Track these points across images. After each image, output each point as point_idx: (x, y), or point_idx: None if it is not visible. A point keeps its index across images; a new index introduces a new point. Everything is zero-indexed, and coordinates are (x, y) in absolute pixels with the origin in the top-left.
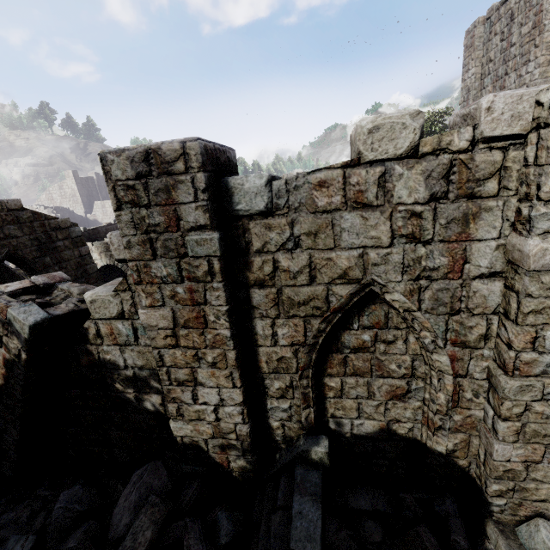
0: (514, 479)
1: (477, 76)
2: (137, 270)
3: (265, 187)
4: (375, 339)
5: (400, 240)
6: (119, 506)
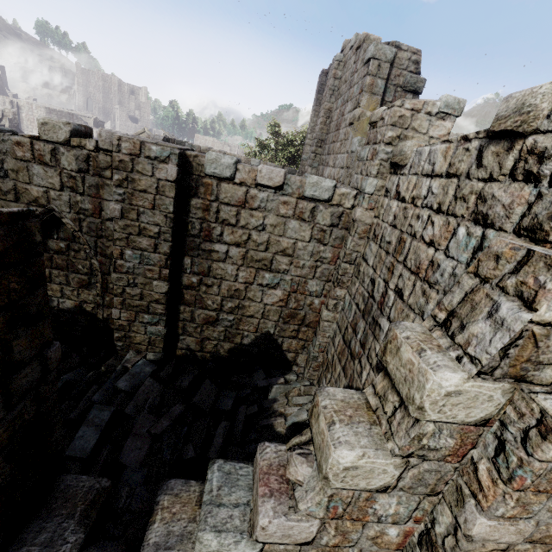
0: (124, 331)
1: (316, 113)
2: None
3: None
4: (68, 247)
5: (66, 189)
6: None
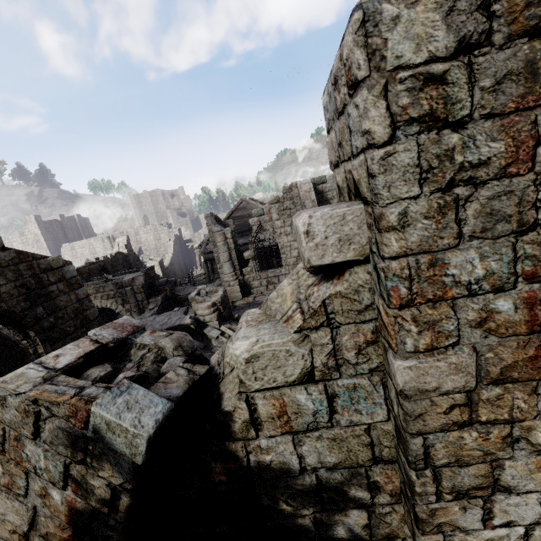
0: None
1: None
2: (411, 275)
3: None
4: None
5: None
6: None
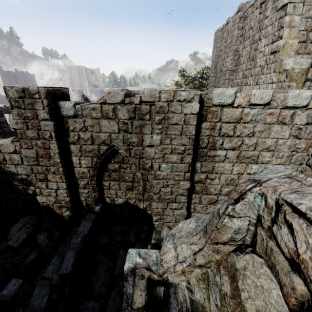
0: (160, 215)
1: (216, 56)
2: (21, 133)
3: (73, 107)
4: (120, 167)
5: (122, 131)
6: (12, 229)
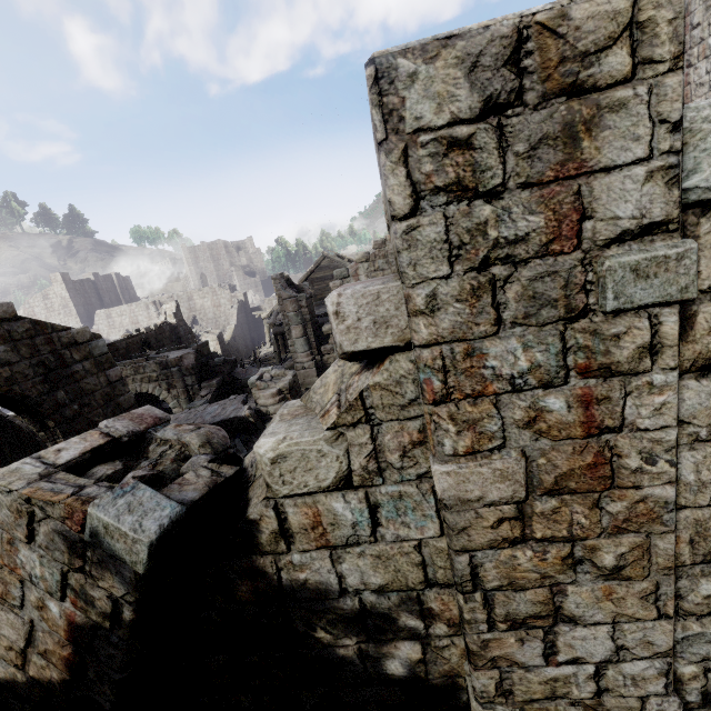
0: None
1: None
2: (445, 366)
3: None
4: None
5: None
6: None
